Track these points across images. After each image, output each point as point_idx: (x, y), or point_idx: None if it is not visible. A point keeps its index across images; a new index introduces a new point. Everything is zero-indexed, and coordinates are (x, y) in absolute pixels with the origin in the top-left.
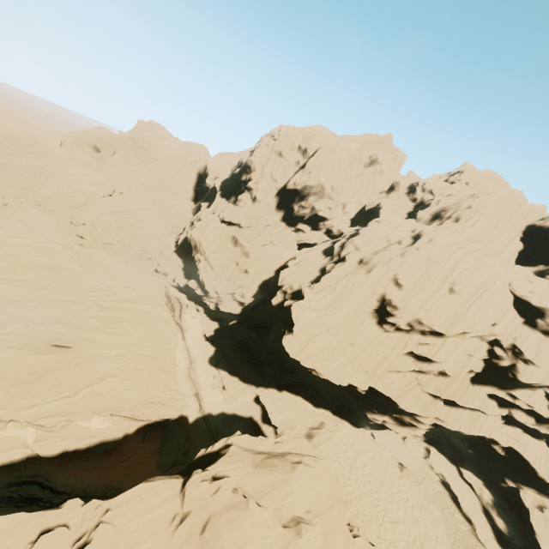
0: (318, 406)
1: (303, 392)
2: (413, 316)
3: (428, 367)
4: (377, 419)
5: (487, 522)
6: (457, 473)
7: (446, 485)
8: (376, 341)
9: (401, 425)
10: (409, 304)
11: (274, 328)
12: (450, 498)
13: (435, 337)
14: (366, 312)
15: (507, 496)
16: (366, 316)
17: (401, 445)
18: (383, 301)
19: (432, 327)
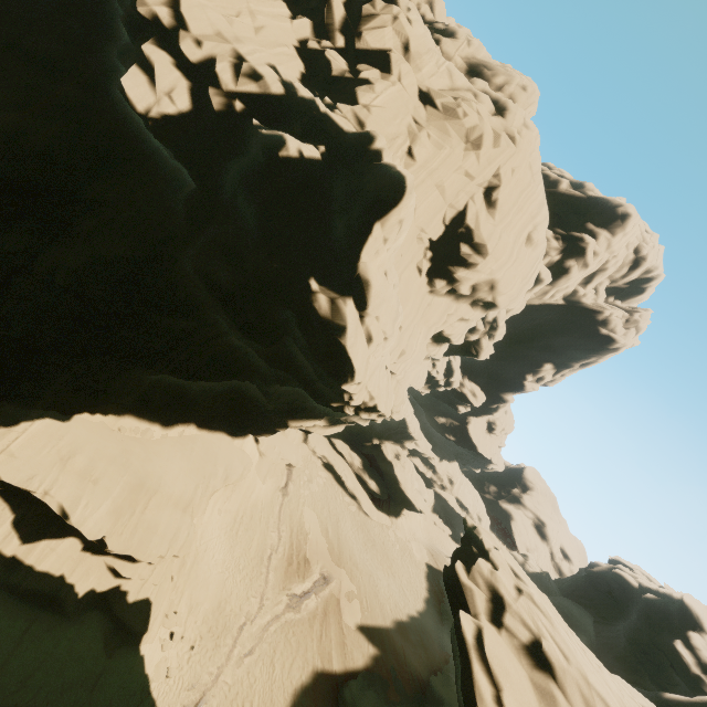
0: (172, 422)
1: (139, 404)
2: (490, 275)
3: (439, 352)
4: (302, 426)
5: (363, 489)
6: (331, 446)
7: (328, 466)
8: (420, 313)
9: (333, 426)
10: (498, 251)
11: (119, 222)
12: (336, 481)
13: (483, 311)
14: (417, 244)
15: (367, 452)
16: (415, 252)
17: (282, 436)
18: (452, 227)
19: (499, 297)
